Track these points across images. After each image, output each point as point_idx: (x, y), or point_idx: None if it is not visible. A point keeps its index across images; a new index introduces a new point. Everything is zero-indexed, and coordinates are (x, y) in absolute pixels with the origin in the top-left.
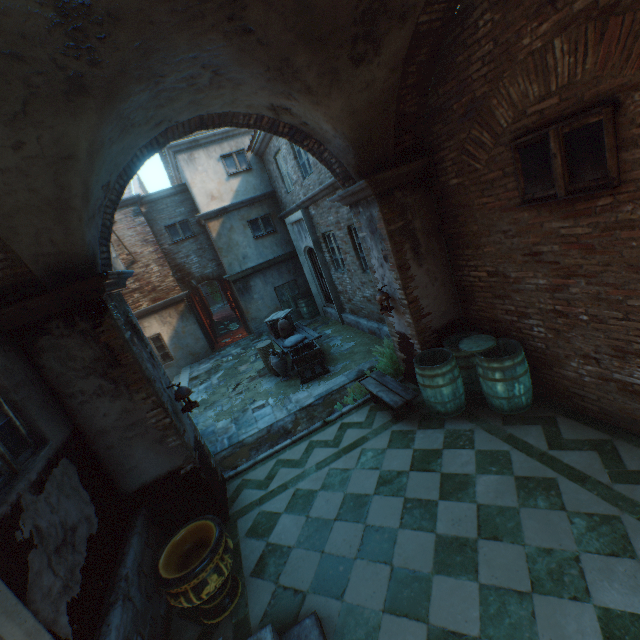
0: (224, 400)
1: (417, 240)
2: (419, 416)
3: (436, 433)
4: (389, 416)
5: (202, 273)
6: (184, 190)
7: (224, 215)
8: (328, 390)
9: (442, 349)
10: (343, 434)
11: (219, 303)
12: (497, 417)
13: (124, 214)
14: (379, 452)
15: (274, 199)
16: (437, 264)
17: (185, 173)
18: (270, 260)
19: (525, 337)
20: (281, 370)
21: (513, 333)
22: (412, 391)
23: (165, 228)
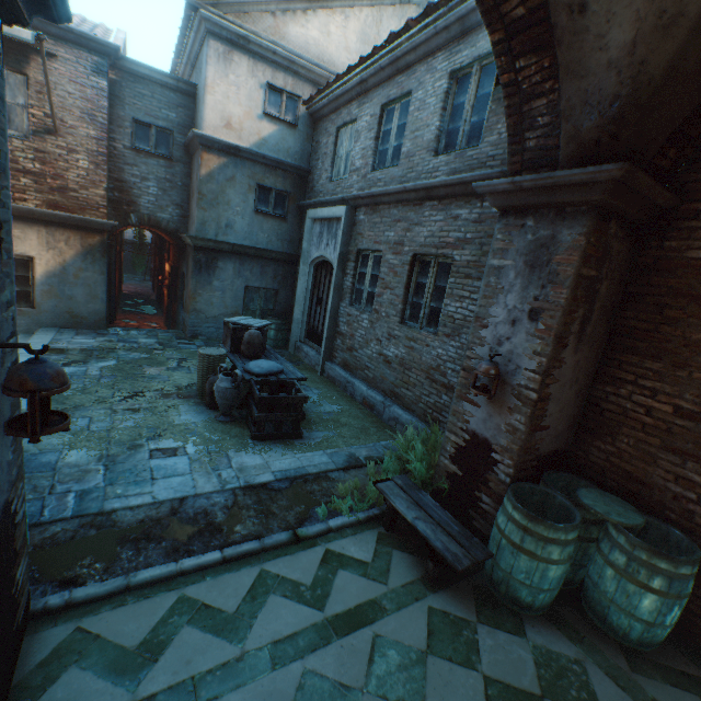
0: (99, 410)
1: (592, 311)
2: (473, 590)
3: (517, 646)
4: (417, 568)
5: (153, 213)
6: (190, 93)
7: (231, 156)
8: (300, 469)
9: (551, 492)
10: (332, 579)
11: (138, 275)
12: (613, 646)
13: (77, 56)
14: (413, 658)
15: (304, 180)
16: (588, 360)
17: (208, 67)
18: (261, 248)
19: (695, 530)
20: (226, 403)
21: (670, 514)
22: (481, 543)
23: (132, 121)
